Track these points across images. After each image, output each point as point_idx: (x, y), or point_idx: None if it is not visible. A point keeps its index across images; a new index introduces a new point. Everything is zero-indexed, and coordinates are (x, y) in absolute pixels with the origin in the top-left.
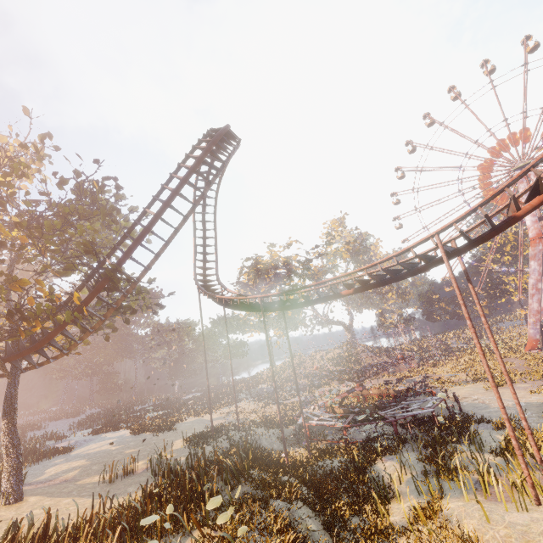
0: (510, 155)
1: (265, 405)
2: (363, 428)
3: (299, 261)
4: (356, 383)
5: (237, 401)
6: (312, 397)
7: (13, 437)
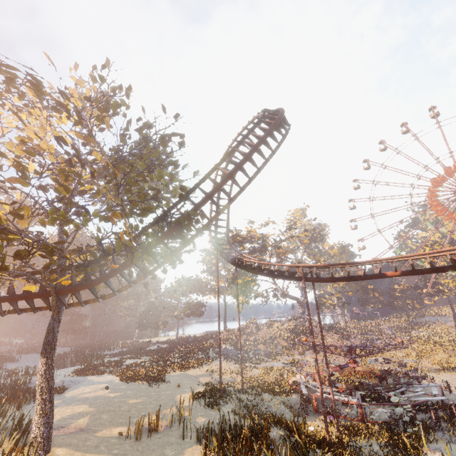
0: (455, 179)
1: (244, 367)
2: (396, 410)
3: (274, 239)
4: (349, 359)
5: (213, 359)
6: (282, 364)
7: (49, 377)
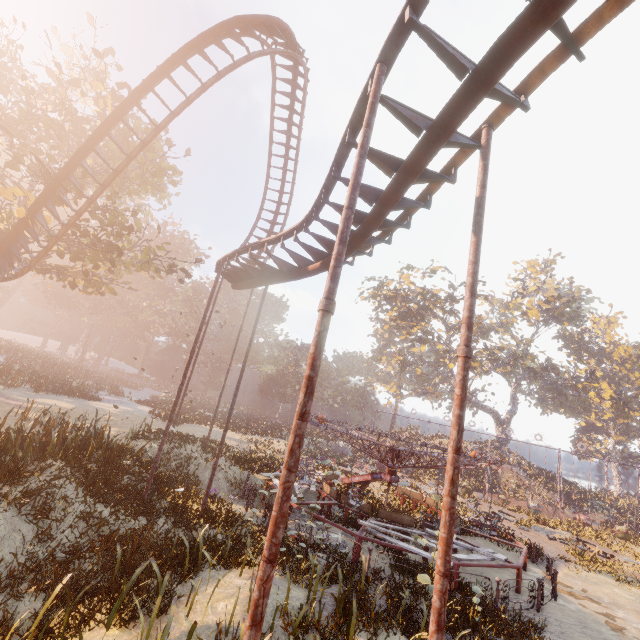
0: None
1: None
2: None
3: (435, 295)
4: (387, 467)
5: (281, 437)
6: None
7: None
